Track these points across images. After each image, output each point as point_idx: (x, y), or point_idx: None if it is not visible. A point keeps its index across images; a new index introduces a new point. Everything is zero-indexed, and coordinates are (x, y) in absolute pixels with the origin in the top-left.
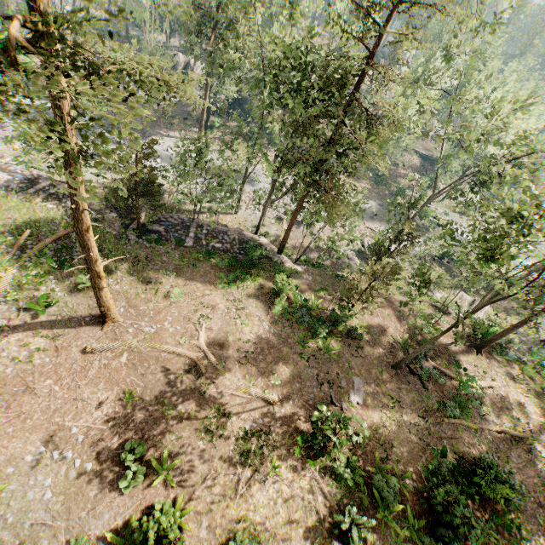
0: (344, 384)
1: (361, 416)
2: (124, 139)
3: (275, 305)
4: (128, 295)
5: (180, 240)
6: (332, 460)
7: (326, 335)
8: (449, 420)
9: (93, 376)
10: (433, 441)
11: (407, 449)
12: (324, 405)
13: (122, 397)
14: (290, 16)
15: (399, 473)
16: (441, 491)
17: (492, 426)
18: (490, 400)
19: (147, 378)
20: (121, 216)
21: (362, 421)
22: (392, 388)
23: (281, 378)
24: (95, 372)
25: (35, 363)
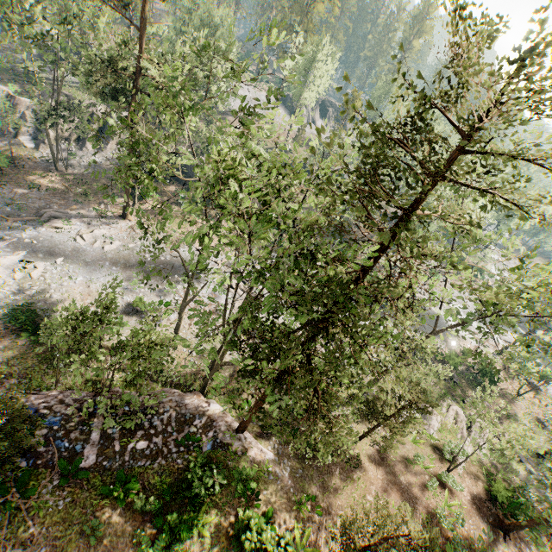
0: None
1: None
2: (6, 228)
3: None
4: None
5: (73, 456)
6: None
7: None
8: None
9: None
10: None
11: None
12: None
13: None
14: (241, 134)
15: None
16: None
17: None
18: None
19: None
20: None
21: None
22: None
23: None
24: None
25: None
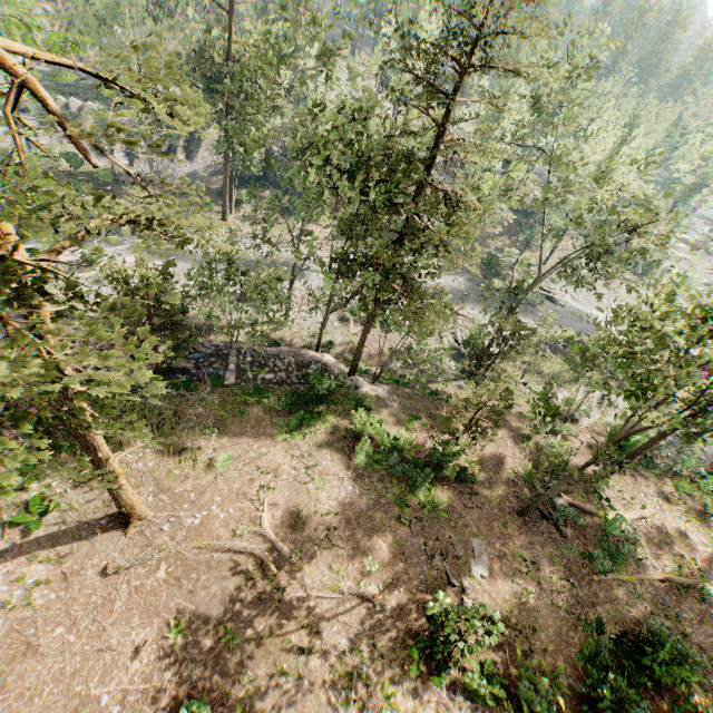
0: (461, 551)
1: (489, 595)
2: (122, 235)
3: (356, 453)
4: (156, 474)
5: (218, 377)
6: (461, 668)
7: (429, 486)
8: (599, 576)
9: (121, 609)
10: (583, 611)
11: (553, 630)
12: (441, 591)
13: (166, 632)
14: (331, 78)
15: (549, 669)
16: (607, 692)
17: (652, 572)
18: (644, 536)
19: (198, 596)
20: (132, 355)
21: (491, 602)
22: (523, 545)
23: (378, 559)
24: (124, 602)
25: (36, 605)
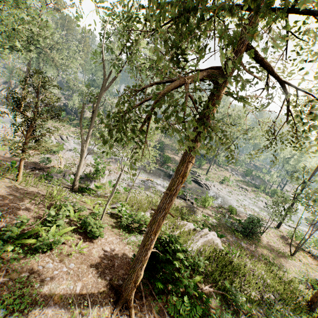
0: None
1: None
2: None
3: None
4: None
5: None
6: None
7: None
8: None
9: None
10: None
11: None
12: None
13: None
14: None
15: None
16: None
17: None
18: None
19: None
20: None
21: None
22: None
23: None
24: None
25: None
